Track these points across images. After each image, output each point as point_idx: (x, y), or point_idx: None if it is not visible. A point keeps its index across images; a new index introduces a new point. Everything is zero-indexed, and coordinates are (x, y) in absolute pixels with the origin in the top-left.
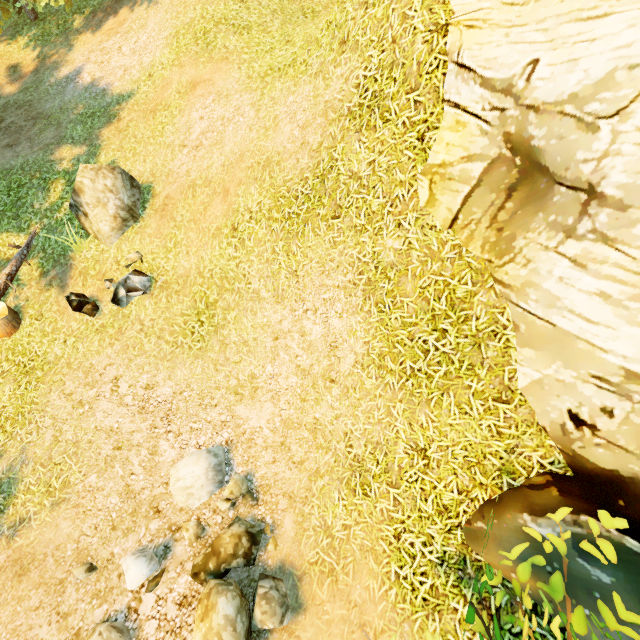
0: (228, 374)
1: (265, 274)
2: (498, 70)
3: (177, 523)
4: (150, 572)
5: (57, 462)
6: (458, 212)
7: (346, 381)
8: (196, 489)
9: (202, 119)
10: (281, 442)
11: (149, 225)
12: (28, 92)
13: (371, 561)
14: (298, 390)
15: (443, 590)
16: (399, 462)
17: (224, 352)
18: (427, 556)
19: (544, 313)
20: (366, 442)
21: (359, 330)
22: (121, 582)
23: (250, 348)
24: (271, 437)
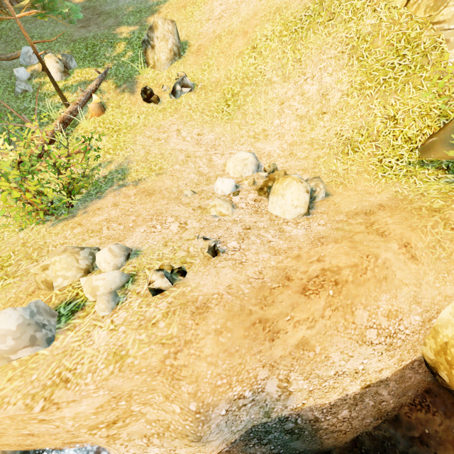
0: (248, 130)
1: (277, 67)
2: None
3: (237, 181)
4: (233, 189)
5: (152, 160)
6: None
7: (335, 108)
8: (249, 162)
9: (221, 5)
10: (289, 153)
11: (189, 59)
12: (92, 2)
13: (365, 175)
14: (298, 128)
15: (414, 170)
16: (377, 129)
17: (245, 119)
18: (400, 164)
19: None
20: (353, 129)
21: (344, 78)
22: (215, 194)
23: (261, 116)
24: (282, 153)
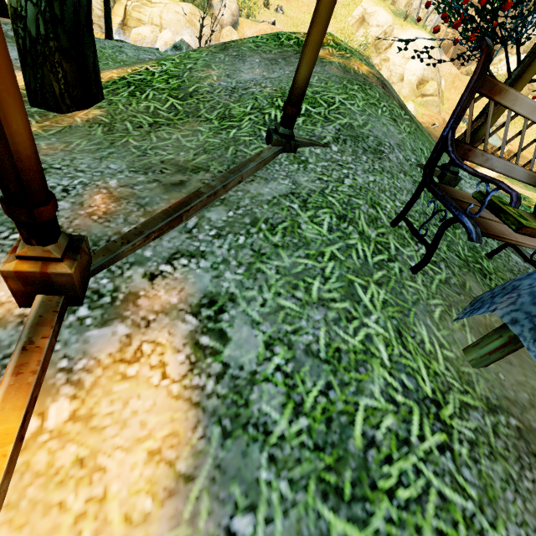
0: None
1: None
2: (365, 7)
3: None
4: None
5: None
6: (353, 25)
7: None
8: None
9: None
10: None
11: (283, 2)
12: None
13: None
14: None
15: None
16: None
17: None
18: None
19: (359, 38)
20: None
21: None
22: None
23: None
24: None
